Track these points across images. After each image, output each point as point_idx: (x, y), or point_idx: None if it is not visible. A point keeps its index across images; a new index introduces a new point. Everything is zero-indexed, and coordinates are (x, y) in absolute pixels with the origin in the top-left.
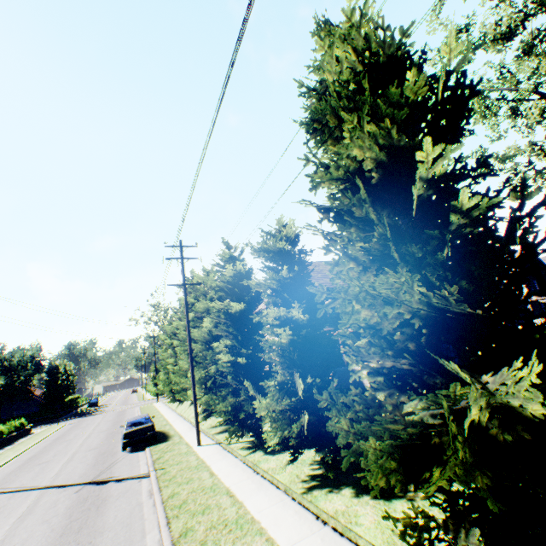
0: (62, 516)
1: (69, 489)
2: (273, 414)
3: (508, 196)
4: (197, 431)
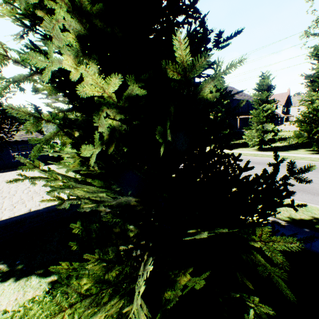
0: None
1: None
2: (258, 134)
3: None
4: None
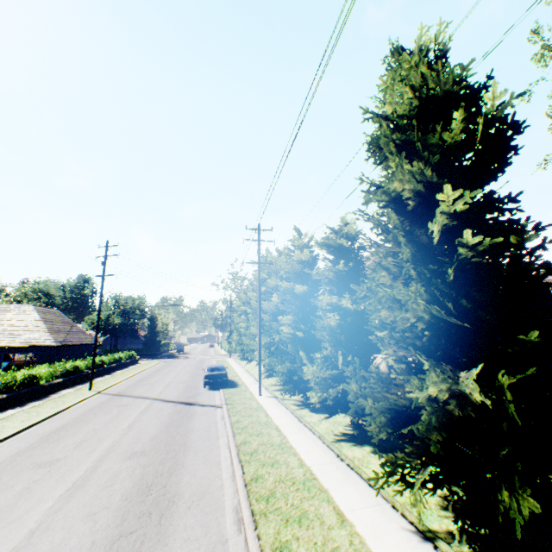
0: (167, 417)
1: (169, 403)
2: (316, 379)
3: (533, 230)
4: (259, 384)
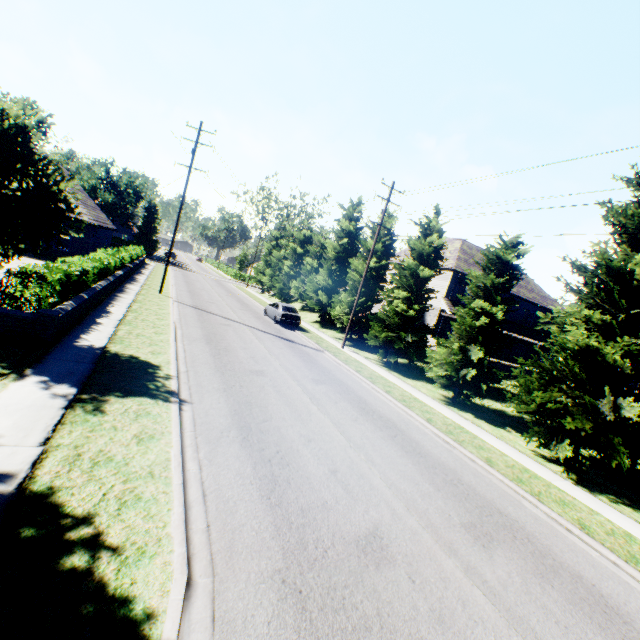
0: (289, 350)
1: (268, 334)
2: (447, 360)
3: None
4: (345, 339)
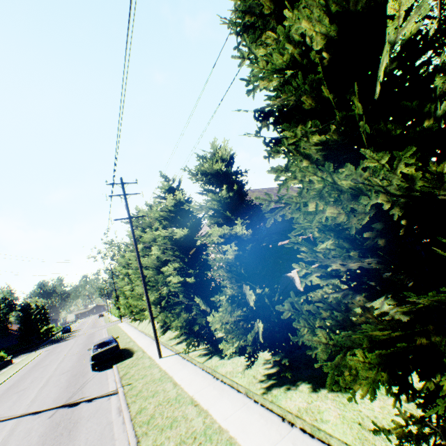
0: (35, 445)
1: (43, 415)
2: (227, 326)
3: None
4: (157, 346)
